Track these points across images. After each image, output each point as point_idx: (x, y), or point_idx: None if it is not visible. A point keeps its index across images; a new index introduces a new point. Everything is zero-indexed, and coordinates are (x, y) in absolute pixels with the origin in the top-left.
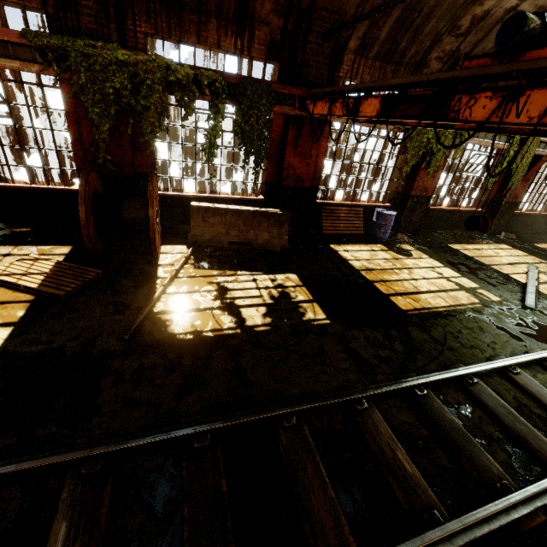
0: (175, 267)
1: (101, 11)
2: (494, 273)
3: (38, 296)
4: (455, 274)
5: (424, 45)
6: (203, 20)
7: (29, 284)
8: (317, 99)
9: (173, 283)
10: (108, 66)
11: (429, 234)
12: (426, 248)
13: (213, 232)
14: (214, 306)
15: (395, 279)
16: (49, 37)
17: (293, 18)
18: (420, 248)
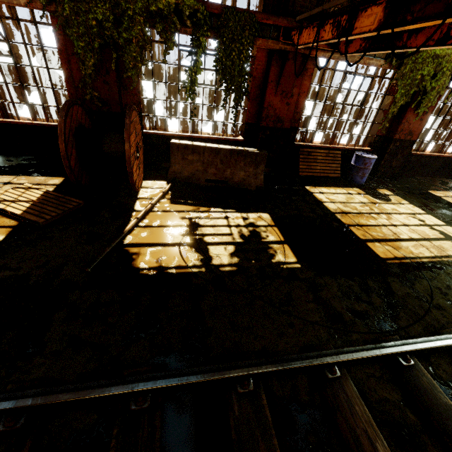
0: (152, 201)
1: None
2: None
3: (22, 222)
4: (438, 222)
5: None
6: None
7: (15, 210)
8: (303, 27)
9: (148, 216)
10: None
11: (408, 180)
12: (405, 193)
13: (191, 169)
14: (182, 241)
15: (372, 224)
16: None
17: None
18: (399, 193)
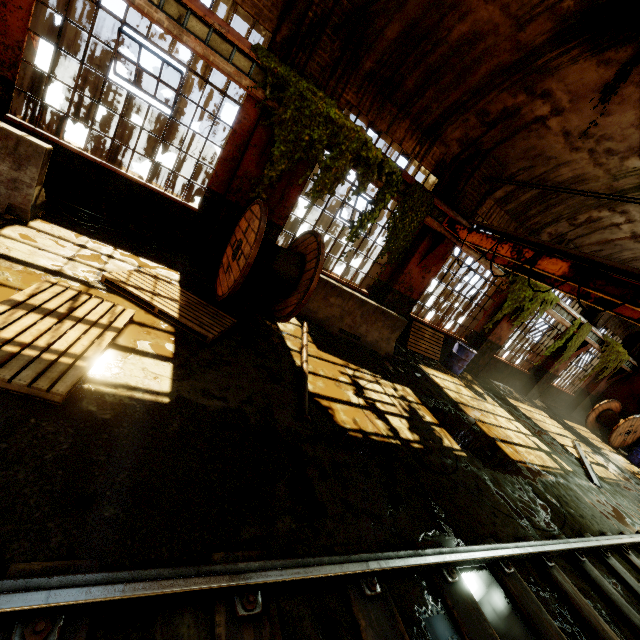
0: (303, 341)
1: (330, 66)
2: (553, 440)
3: (178, 328)
4: (528, 432)
5: (546, 220)
6: (400, 116)
7: (167, 309)
8: (474, 230)
9: (308, 361)
10: (317, 116)
11: (486, 381)
12: (492, 395)
13: (328, 312)
14: (361, 403)
15: (489, 423)
16: (279, 64)
17: (469, 152)
18: (488, 394)
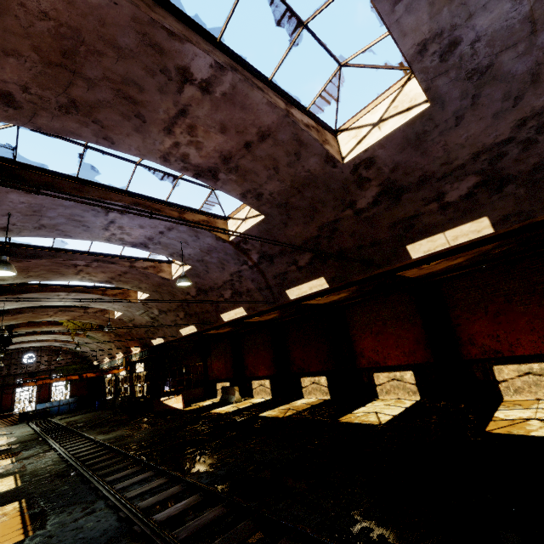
0: None
1: None
2: None
3: None
4: None
5: None
6: None
7: None
8: None
9: None
10: None
11: None
12: None
13: None
14: None
15: None
16: None
17: None
18: None
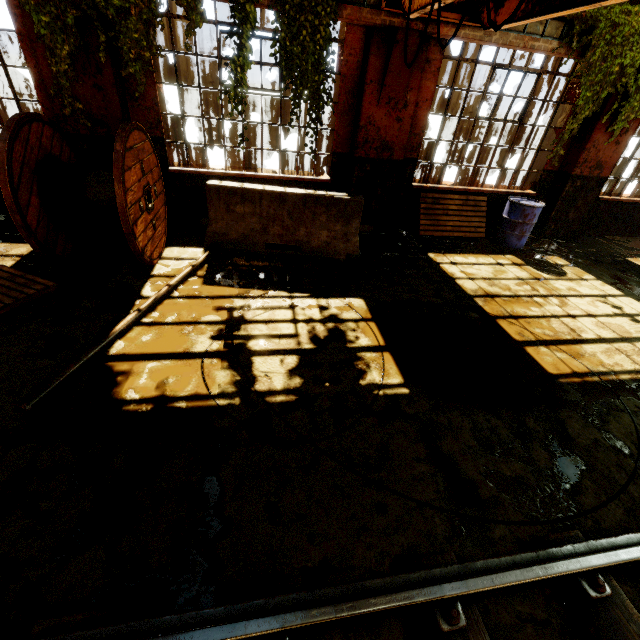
0: (171, 280)
1: None
2: None
3: None
4: None
5: None
6: None
7: None
8: None
9: (160, 306)
10: None
11: (594, 241)
12: (589, 263)
13: (242, 228)
14: (209, 350)
15: (535, 315)
16: None
17: None
18: (580, 262)
